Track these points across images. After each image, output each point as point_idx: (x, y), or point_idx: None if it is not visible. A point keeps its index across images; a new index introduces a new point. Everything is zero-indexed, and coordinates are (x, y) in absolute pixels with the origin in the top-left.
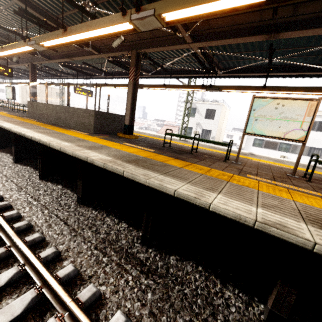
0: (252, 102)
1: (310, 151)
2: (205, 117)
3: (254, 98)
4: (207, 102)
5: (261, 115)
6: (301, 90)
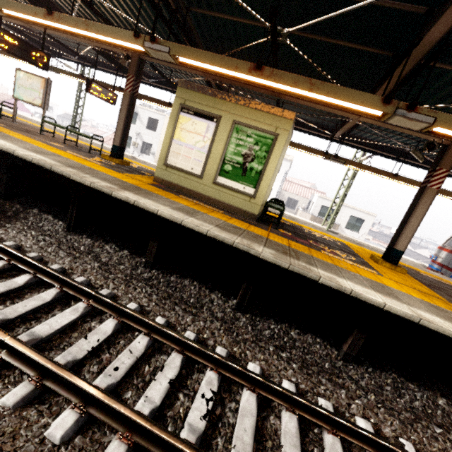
0: (16, 73)
1: None
2: (147, 128)
3: (17, 70)
4: (149, 109)
5: (21, 85)
6: (104, 85)
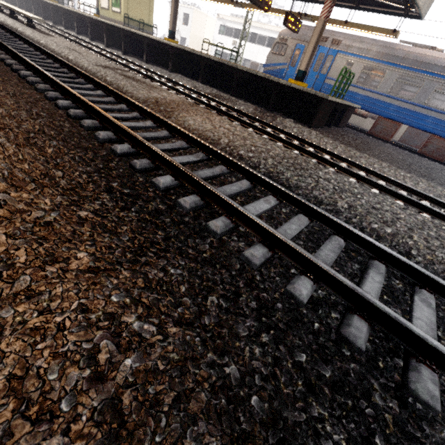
0: None
1: (244, 63)
2: (183, 24)
3: None
4: (184, 5)
5: None
6: None
